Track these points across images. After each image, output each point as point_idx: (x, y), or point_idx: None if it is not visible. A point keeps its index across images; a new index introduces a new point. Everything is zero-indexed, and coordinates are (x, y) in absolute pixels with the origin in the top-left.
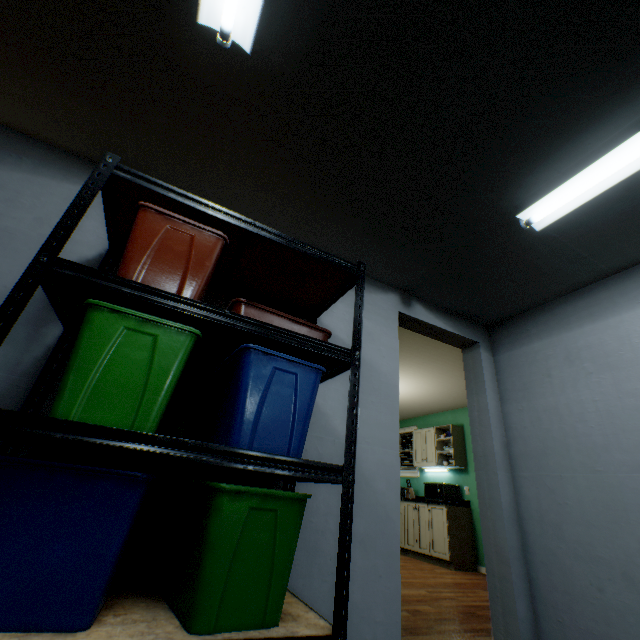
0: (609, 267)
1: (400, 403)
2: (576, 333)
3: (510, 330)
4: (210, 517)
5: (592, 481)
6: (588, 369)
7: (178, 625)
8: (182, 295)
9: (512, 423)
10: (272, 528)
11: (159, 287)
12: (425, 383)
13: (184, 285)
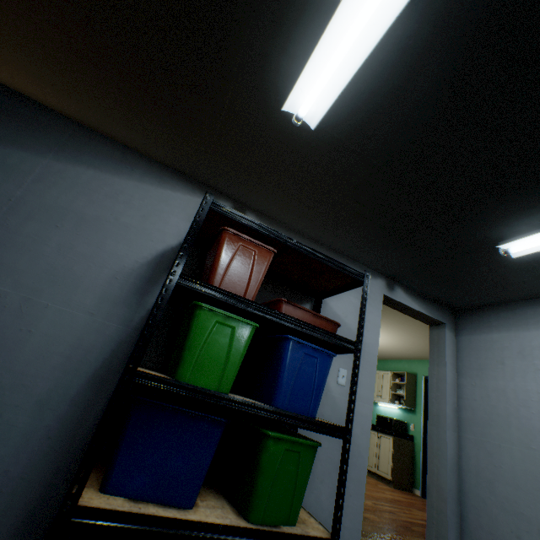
0: None
1: None
2: (532, 334)
3: (474, 318)
4: (262, 452)
5: (526, 455)
6: (537, 366)
7: (238, 514)
8: (247, 295)
9: (464, 394)
10: (296, 463)
11: (233, 289)
12: (390, 337)
13: (248, 288)
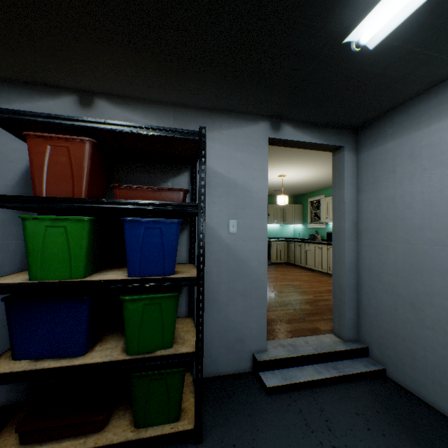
0: None
1: (309, 182)
2: (423, 133)
3: (372, 132)
4: (124, 311)
5: (406, 250)
6: (424, 166)
7: (125, 350)
8: (76, 193)
9: (362, 208)
10: (159, 311)
11: (60, 191)
12: (323, 169)
13: (75, 186)
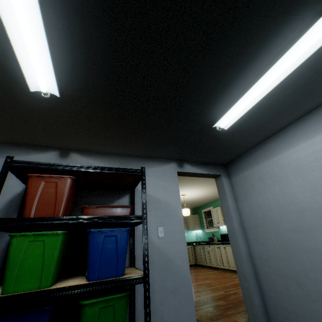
0: (269, 133)
1: (201, 198)
2: (261, 166)
3: (234, 166)
4: (82, 318)
5: (277, 238)
6: (268, 183)
7: None
8: (56, 213)
9: (242, 212)
10: (113, 313)
11: (44, 213)
12: (209, 188)
13: (56, 208)
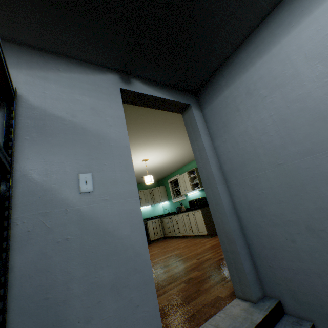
0: (268, 3)
1: (166, 165)
2: (251, 72)
3: (209, 89)
4: None
5: (278, 172)
6: (263, 95)
7: None
8: None
9: (221, 152)
10: None
11: None
12: (174, 149)
13: None
